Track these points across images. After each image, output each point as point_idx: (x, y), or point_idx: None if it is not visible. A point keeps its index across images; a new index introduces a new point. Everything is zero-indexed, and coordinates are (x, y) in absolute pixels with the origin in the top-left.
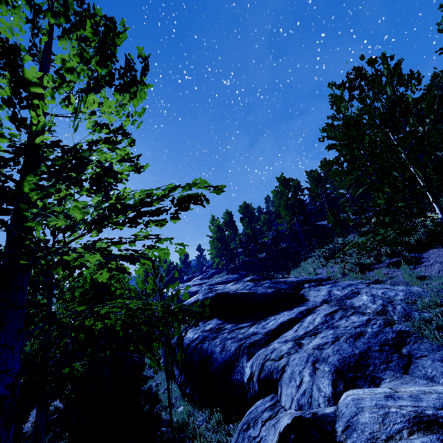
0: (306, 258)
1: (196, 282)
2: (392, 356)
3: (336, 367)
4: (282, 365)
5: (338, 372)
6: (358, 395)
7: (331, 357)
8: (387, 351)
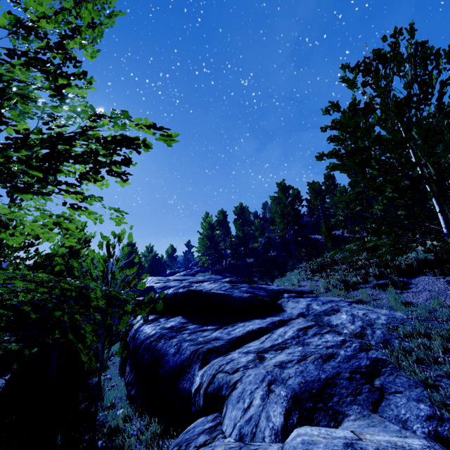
0: (293, 269)
1: (177, 277)
2: (362, 387)
3: (295, 393)
4: (234, 379)
5: (296, 398)
6: (311, 437)
7: (292, 379)
8: (357, 380)
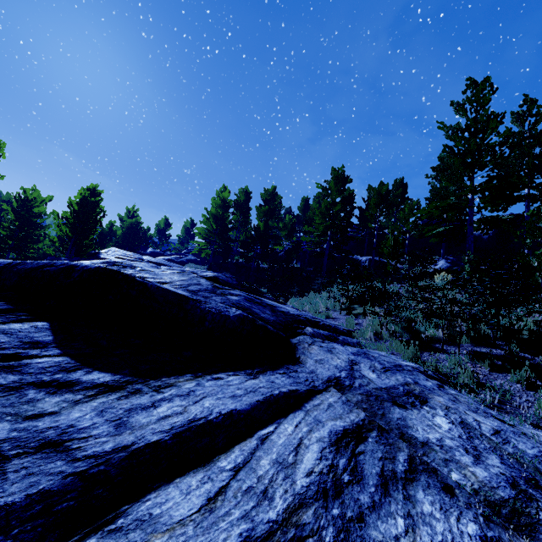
0: (320, 290)
1: (155, 260)
2: None
3: None
4: None
5: None
6: None
7: None
8: None
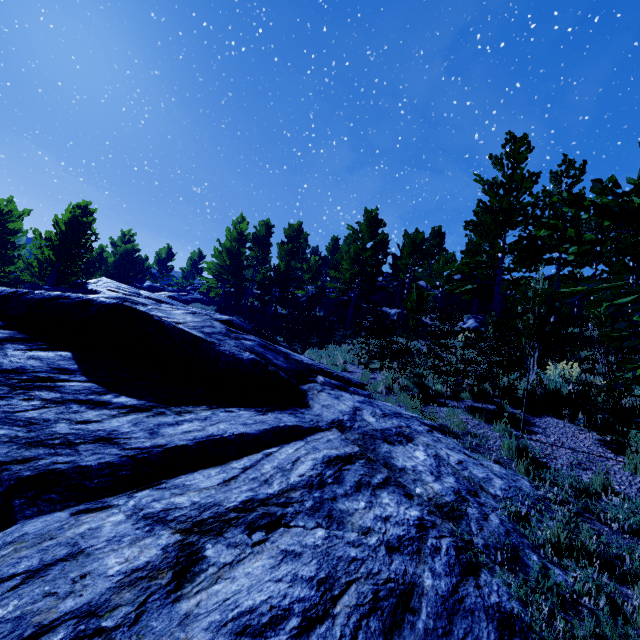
0: (341, 343)
1: (155, 296)
2: None
3: None
4: None
5: None
6: None
7: None
8: None
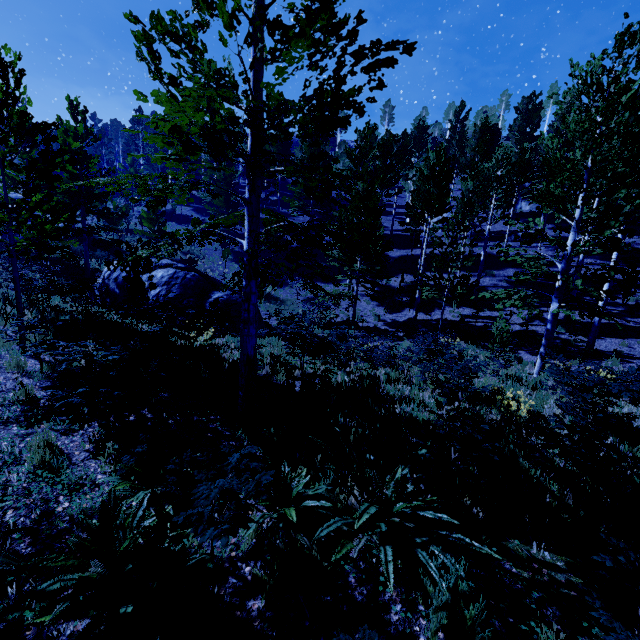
0: None
1: None
2: None
3: None
4: None
5: None
6: None
7: None
8: None
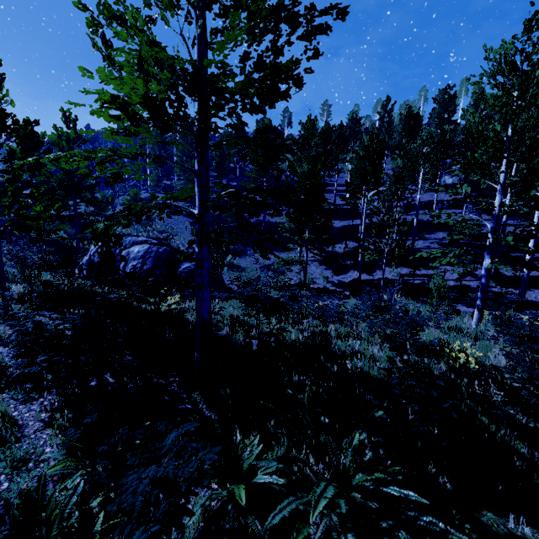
0: None
1: None
2: None
3: None
4: None
5: None
6: None
7: None
8: None
